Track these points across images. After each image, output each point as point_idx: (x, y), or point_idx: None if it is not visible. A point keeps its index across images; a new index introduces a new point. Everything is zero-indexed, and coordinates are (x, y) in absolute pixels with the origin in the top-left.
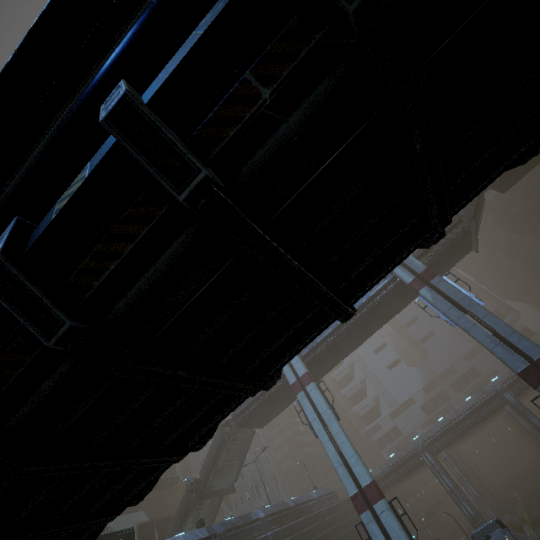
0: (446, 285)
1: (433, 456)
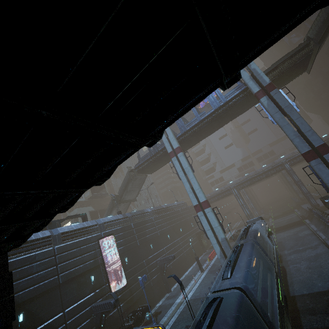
0: (280, 96)
1: (237, 191)
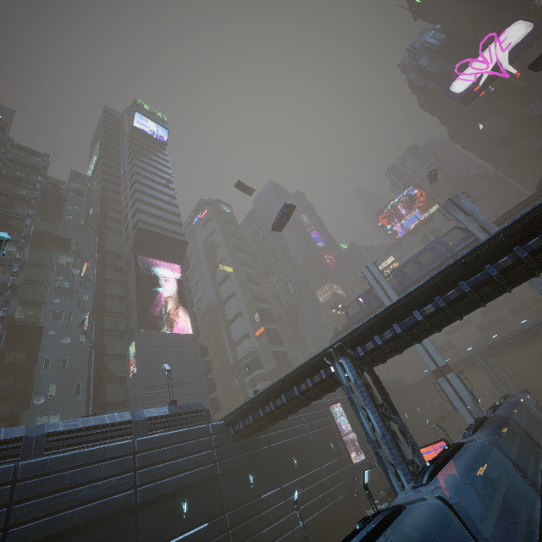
0: None
1: (484, 360)
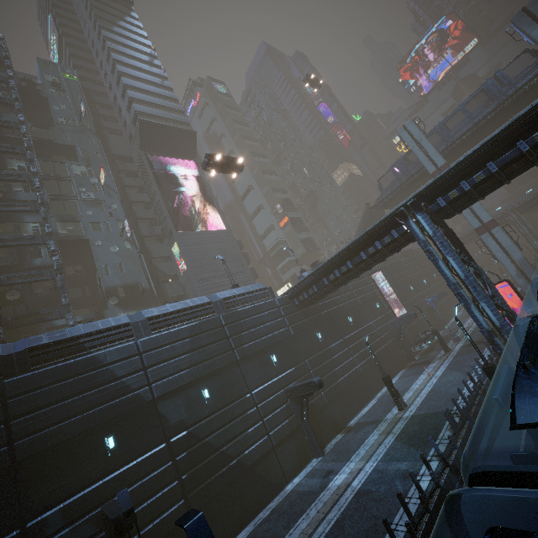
0: None
1: (517, 216)
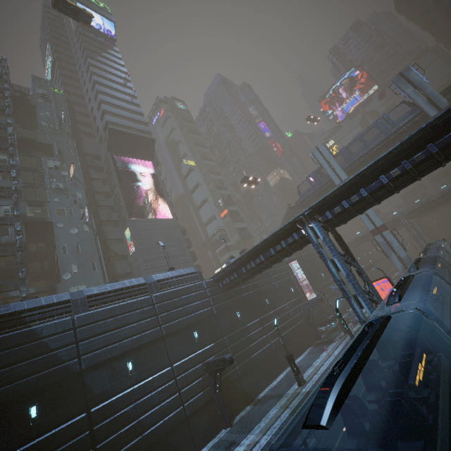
0: None
1: (407, 220)
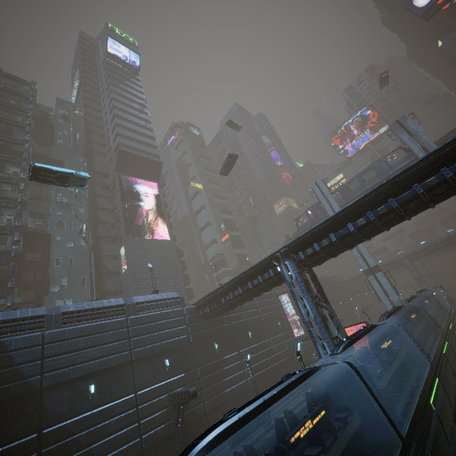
0: None
1: (410, 262)
